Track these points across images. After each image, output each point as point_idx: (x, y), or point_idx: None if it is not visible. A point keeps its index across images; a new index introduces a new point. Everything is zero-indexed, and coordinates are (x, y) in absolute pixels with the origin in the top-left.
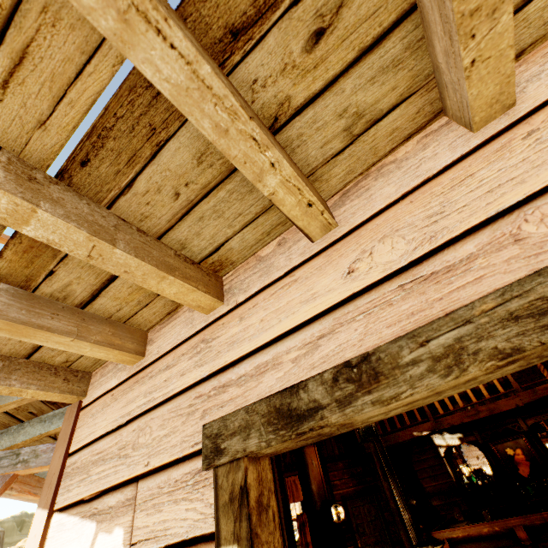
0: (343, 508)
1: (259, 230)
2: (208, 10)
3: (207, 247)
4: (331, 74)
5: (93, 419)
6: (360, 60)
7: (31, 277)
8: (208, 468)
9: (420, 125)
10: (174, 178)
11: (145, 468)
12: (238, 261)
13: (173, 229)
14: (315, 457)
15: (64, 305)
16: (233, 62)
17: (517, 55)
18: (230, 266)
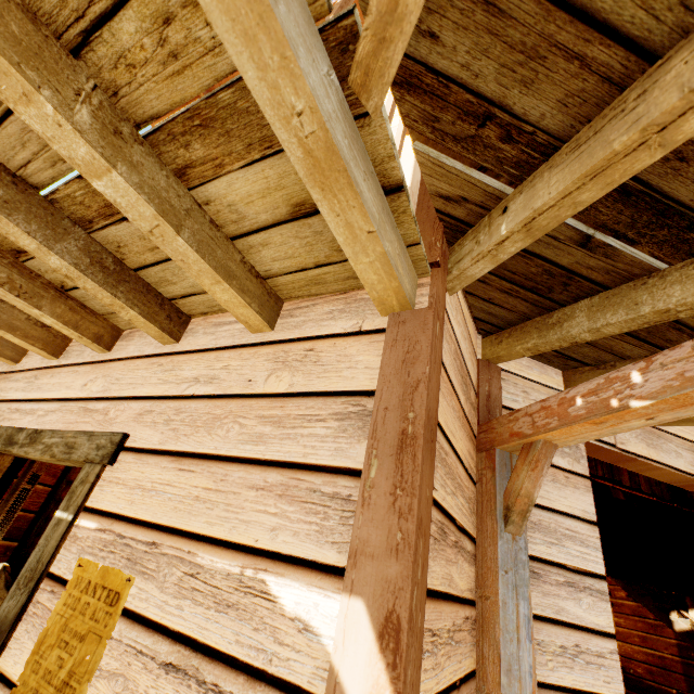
0: None
1: None
2: None
3: None
4: None
5: None
6: None
7: None
8: None
9: None
10: None
11: None
12: None
13: None
14: None
15: None
16: (24, 259)
17: (205, 313)
18: None
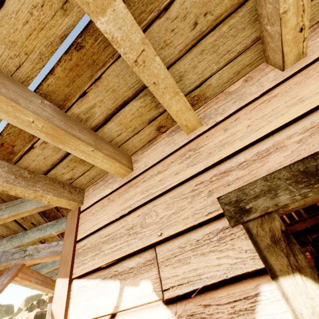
0: None
1: (234, 69)
2: None
3: (195, 81)
4: None
5: (94, 216)
6: None
7: (68, 97)
8: (236, 224)
9: None
10: (199, 6)
11: (160, 237)
12: (209, 97)
13: (180, 60)
14: None
15: (84, 126)
16: None
17: None
18: (203, 102)
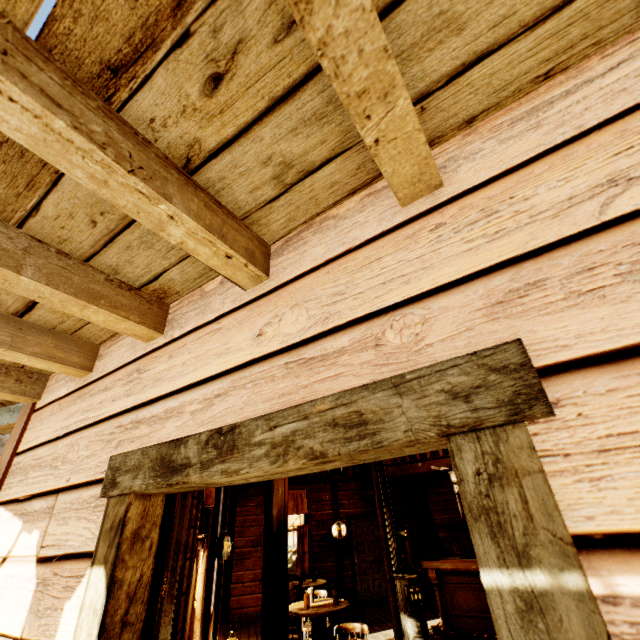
0: (347, 526)
1: (200, 265)
2: (75, 44)
3: (144, 274)
4: (243, 121)
5: (41, 425)
6: (274, 109)
7: None
8: (104, 497)
9: (365, 181)
10: (85, 206)
11: (66, 483)
12: (184, 291)
13: (99, 254)
14: (283, 484)
15: None
16: (121, 99)
17: (468, 120)
18: (176, 295)
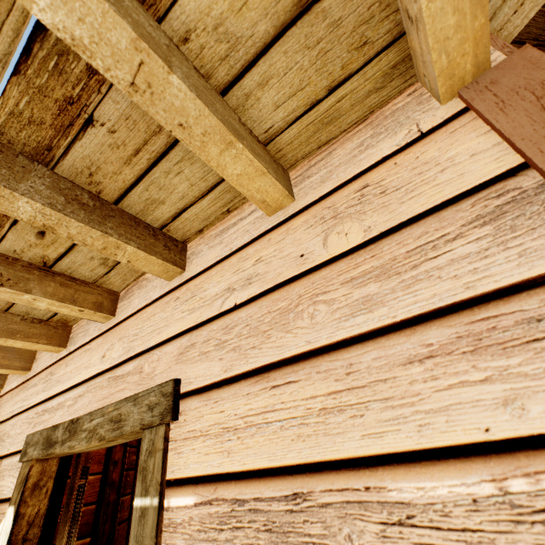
0: None
1: None
2: None
3: (47, 313)
4: (67, 245)
5: (1, 408)
6: None
7: None
8: (20, 462)
9: None
10: None
11: (7, 452)
12: (78, 318)
13: (13, 306)
14: None
15: None
16: None
17: (199, 231)
18: (74, 321)
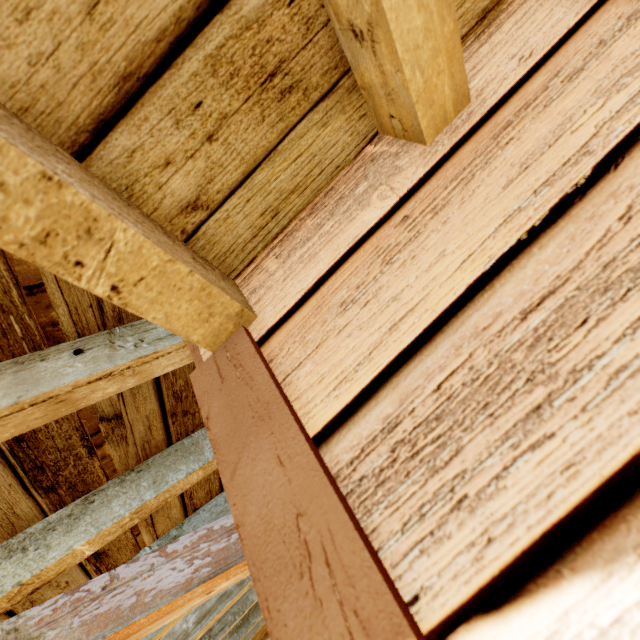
0: None
1: None
2: None
3: None
4: None
5: (365, 303)
6: None
7: None
8: None
9: None
10: None
11: None
12: None
13: None
14: None
15: None
16: None
17: None
18: None
